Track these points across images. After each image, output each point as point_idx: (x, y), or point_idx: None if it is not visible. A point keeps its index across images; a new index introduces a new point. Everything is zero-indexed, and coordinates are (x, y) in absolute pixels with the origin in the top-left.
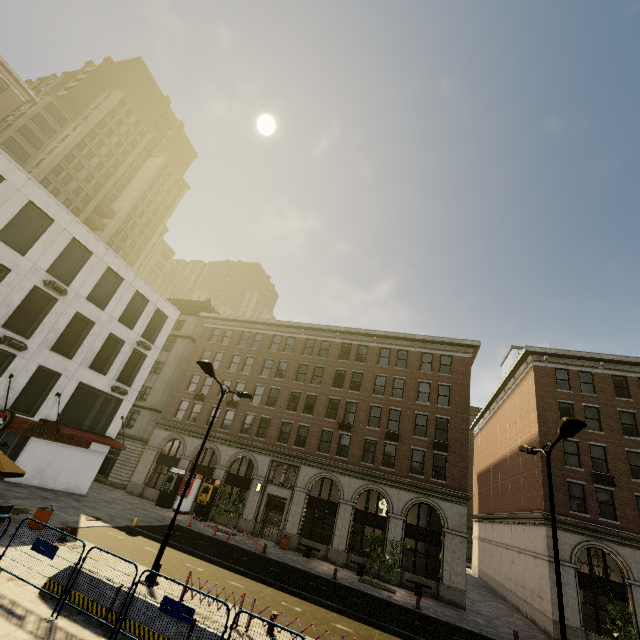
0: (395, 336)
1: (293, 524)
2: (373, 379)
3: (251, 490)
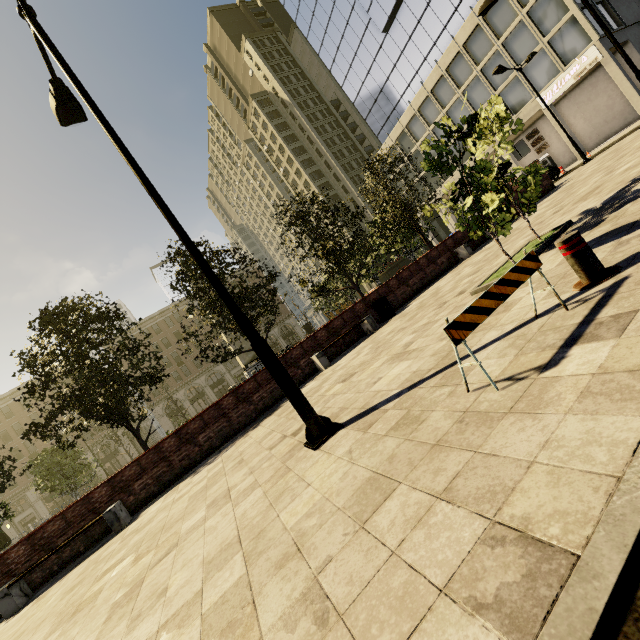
0: (21, 388)
1: (47, 516)
2: (29, 419)
3: (5, 532)
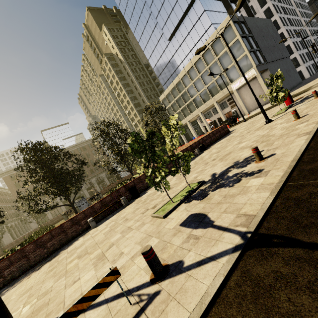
0: None
1: None
2: None
3: None
